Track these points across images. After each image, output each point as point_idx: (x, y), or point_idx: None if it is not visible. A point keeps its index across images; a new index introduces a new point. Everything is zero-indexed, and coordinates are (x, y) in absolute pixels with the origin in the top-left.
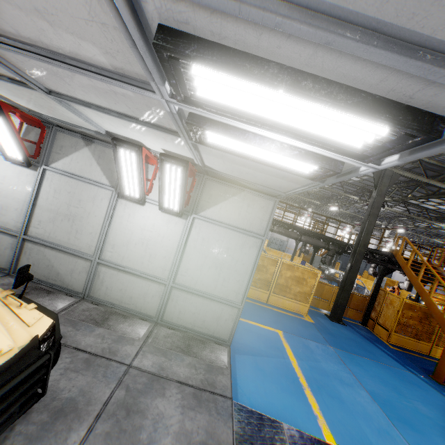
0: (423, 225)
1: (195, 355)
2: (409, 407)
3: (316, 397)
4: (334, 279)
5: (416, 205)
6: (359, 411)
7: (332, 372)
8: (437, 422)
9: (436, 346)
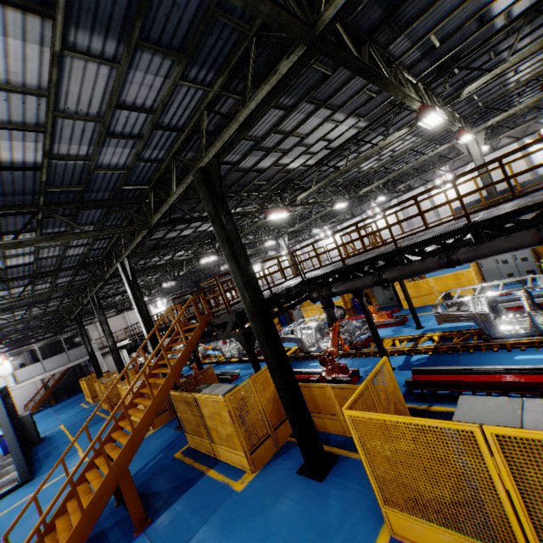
0: (535, 67)
1: (0, 490)
2: (33, 525)
3: (5, 513)
4: (290, 340)
5: (336, 149)
6: (3, 524)
7: (47, 495)
8: (22, 539)
9: (213, 443)
